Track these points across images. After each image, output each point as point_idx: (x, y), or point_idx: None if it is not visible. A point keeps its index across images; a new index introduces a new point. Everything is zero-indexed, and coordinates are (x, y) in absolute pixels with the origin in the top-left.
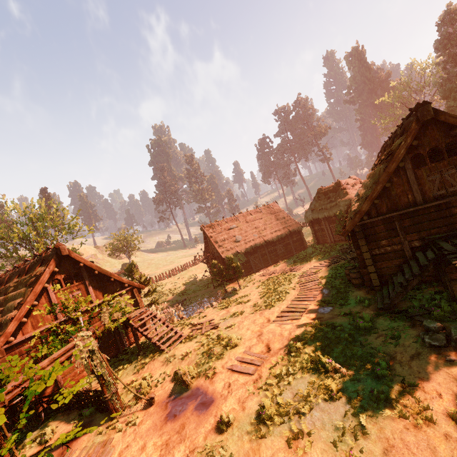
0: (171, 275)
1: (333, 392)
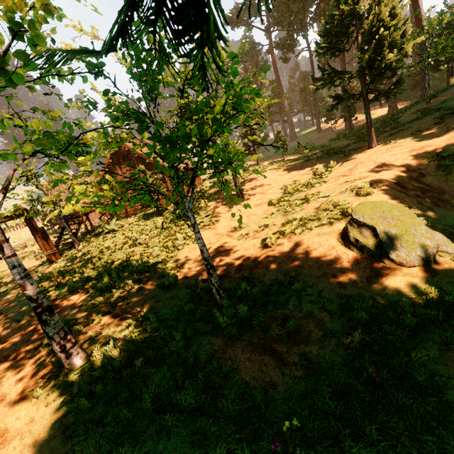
0: (18, 228)
1: None
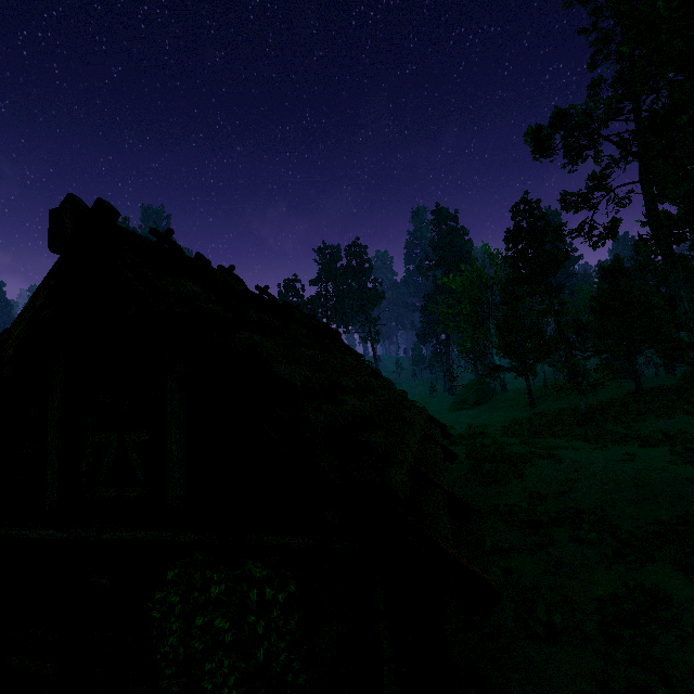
0: None
1: None
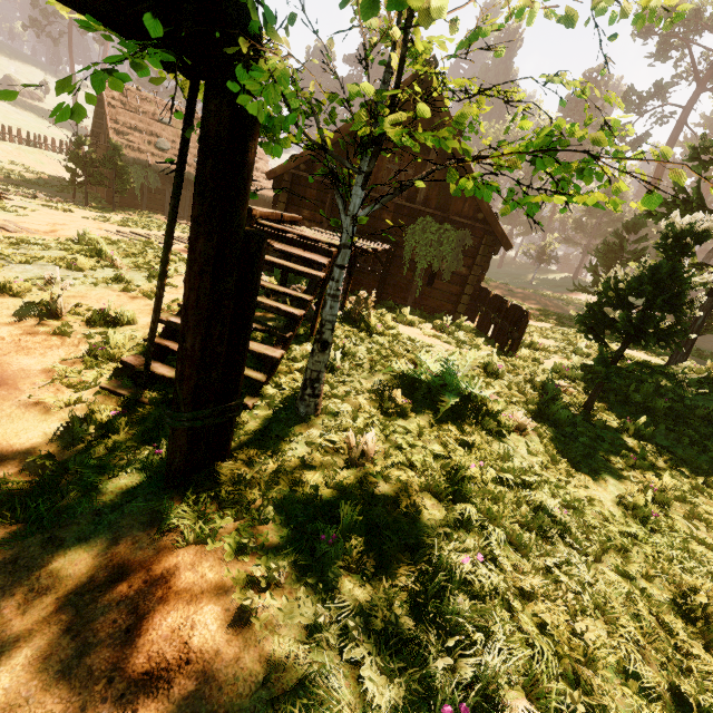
0: None
1: (76, 263)
